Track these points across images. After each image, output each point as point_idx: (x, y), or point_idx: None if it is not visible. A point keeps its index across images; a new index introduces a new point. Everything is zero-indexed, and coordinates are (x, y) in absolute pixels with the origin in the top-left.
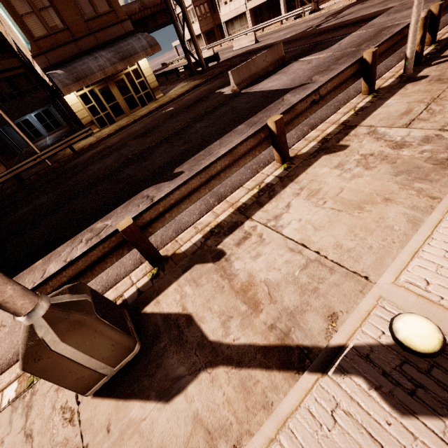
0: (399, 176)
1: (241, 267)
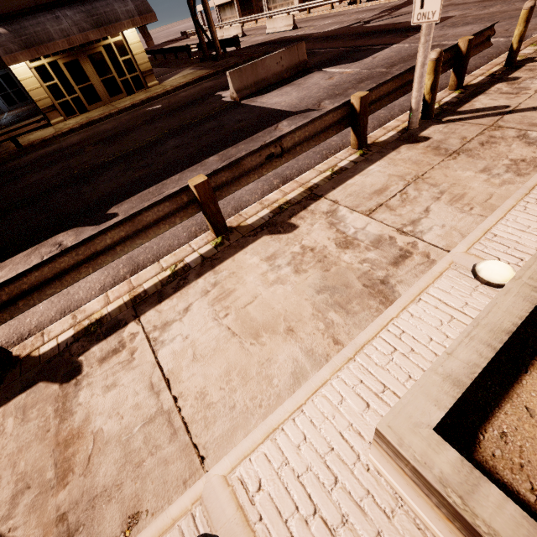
0: (321, 295)
1: (85, 400)
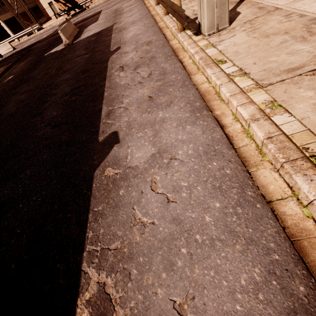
0: None
1: None
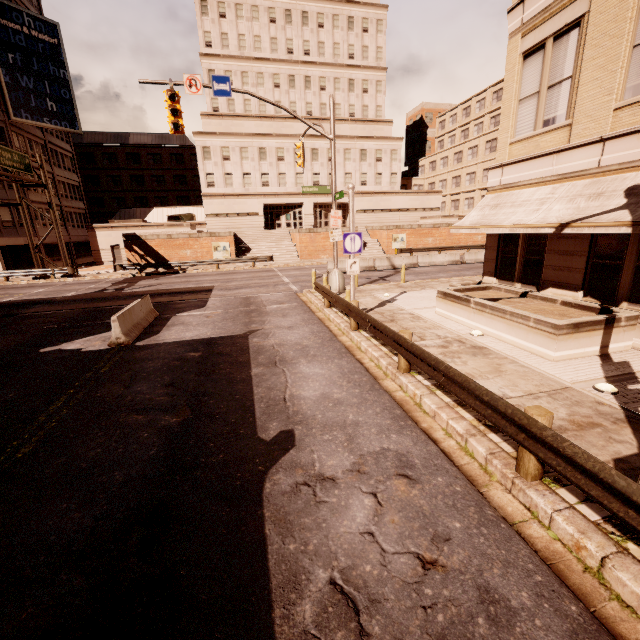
0: (478, 356)
1: None
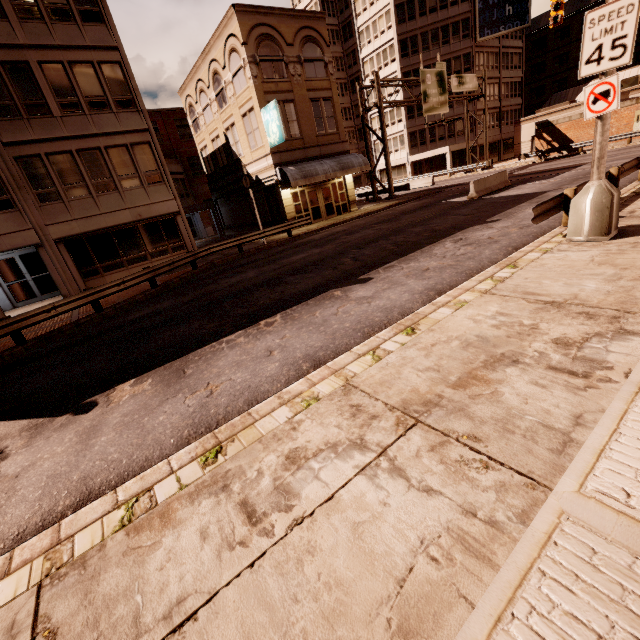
0: None
1: None
